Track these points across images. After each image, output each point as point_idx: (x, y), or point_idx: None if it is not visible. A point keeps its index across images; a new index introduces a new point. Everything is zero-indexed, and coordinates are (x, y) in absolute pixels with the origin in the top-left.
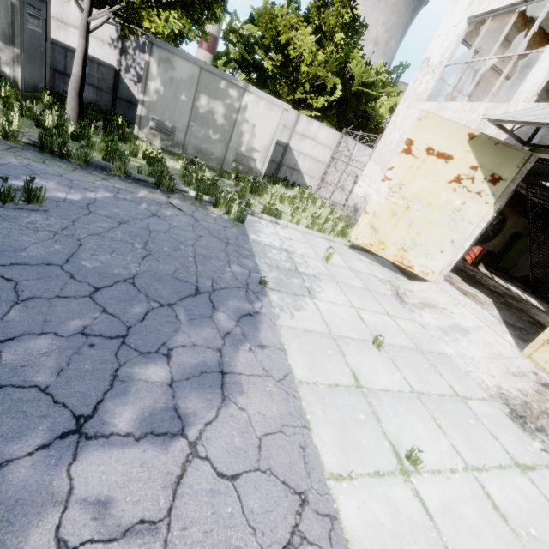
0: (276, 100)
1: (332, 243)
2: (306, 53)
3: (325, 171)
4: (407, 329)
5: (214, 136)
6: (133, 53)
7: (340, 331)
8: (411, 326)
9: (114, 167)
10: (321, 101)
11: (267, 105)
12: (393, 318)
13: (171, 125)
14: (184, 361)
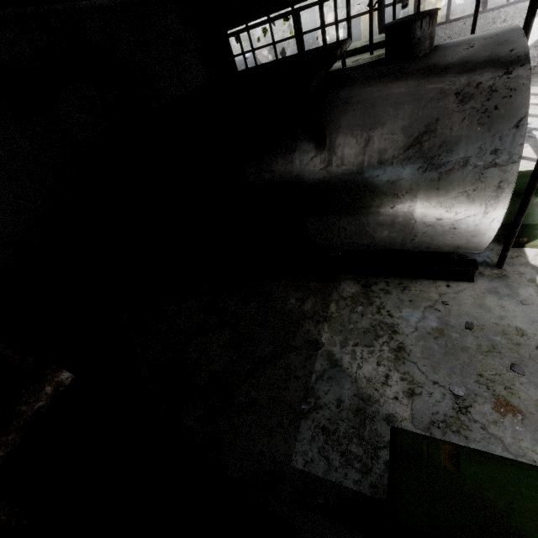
0: None
1: None
2: None
3: None
4: None
5: None
6: None
7: None
8: None
9: None
10: None
11: None
12: None
13: None
14: None
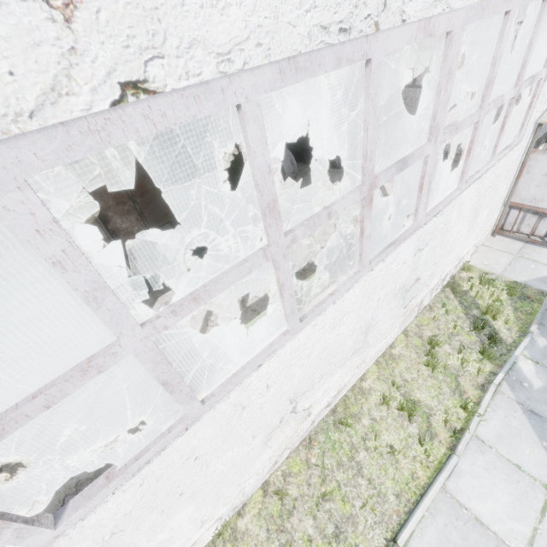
0: None
1: None
2: None
3: None
4: None
5: None
6: None
7: None
8: None
9: None
10: None
11: None
12: None
13: None
14: None
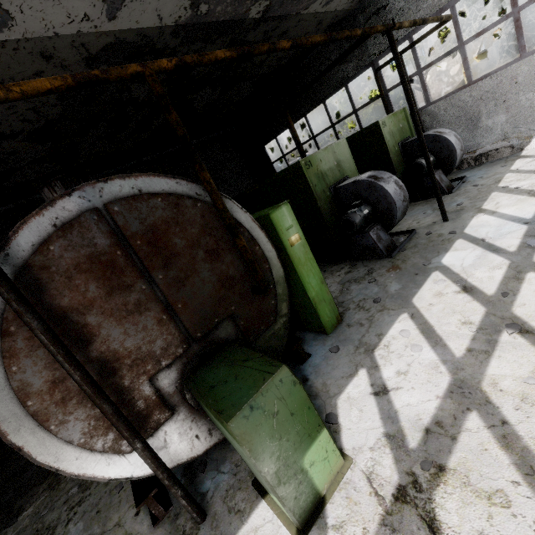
0: None
1: None
2: None
3: None
4: None
5: None
6: None
7: None
8: None
9: None
10: None
11: None
12: None
13: None
14: None
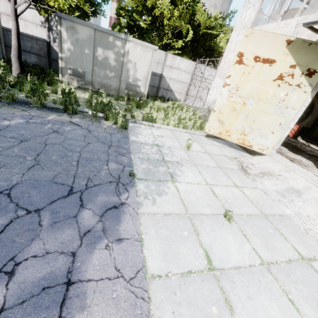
0: (147, 44)
1: (193, 135)
2: (166, 11)
3: (188, 89)
4: (252, 197)
5: (110, 74)
6: (56, 29)
7: (195, 209)
8: (255, 193)
9: (34, 101)
10: (179, 43)
11: (142, 49)
12: (240, 189)
13: (81, 71)
14: (27, 277)
